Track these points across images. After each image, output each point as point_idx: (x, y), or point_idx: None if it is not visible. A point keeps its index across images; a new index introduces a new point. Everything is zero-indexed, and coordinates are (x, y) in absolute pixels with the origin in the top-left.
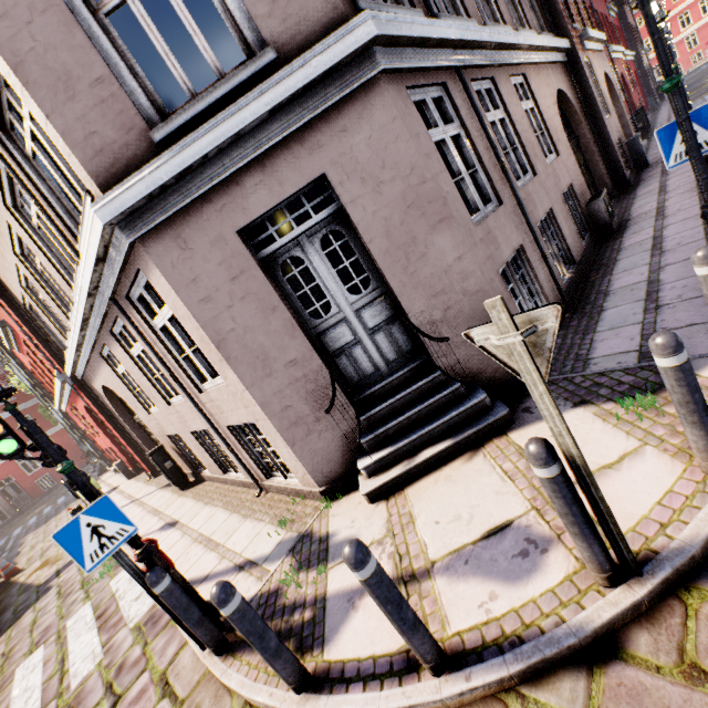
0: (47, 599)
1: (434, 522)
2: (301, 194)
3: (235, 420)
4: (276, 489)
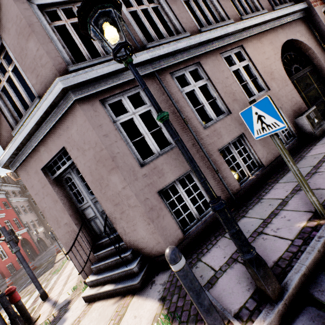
0: (49, 271)
1: None
2: (61, 153)
3: None
4: None
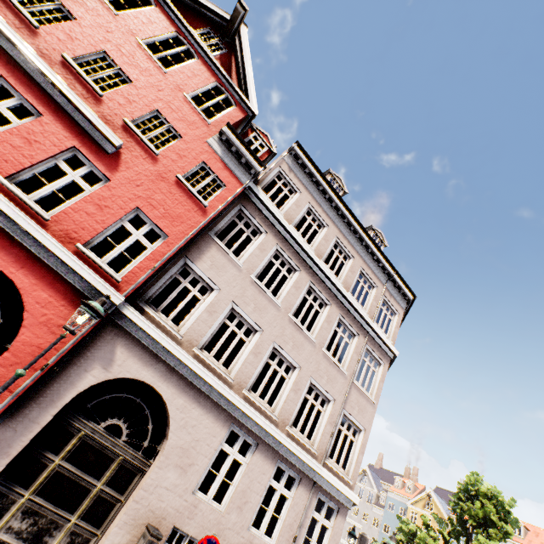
0: None
1: None
2: None
3: None
4: None
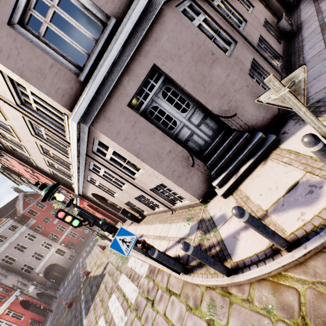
0: (105, 278)
1: (259, 195)
2: (147, 77)
3: (152, 186)
4: (179, 208)
